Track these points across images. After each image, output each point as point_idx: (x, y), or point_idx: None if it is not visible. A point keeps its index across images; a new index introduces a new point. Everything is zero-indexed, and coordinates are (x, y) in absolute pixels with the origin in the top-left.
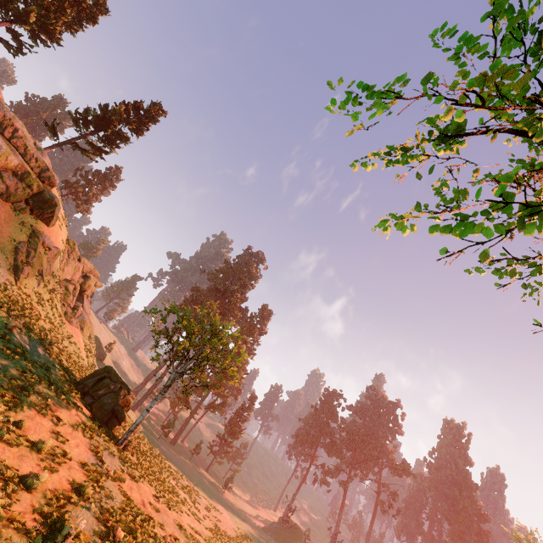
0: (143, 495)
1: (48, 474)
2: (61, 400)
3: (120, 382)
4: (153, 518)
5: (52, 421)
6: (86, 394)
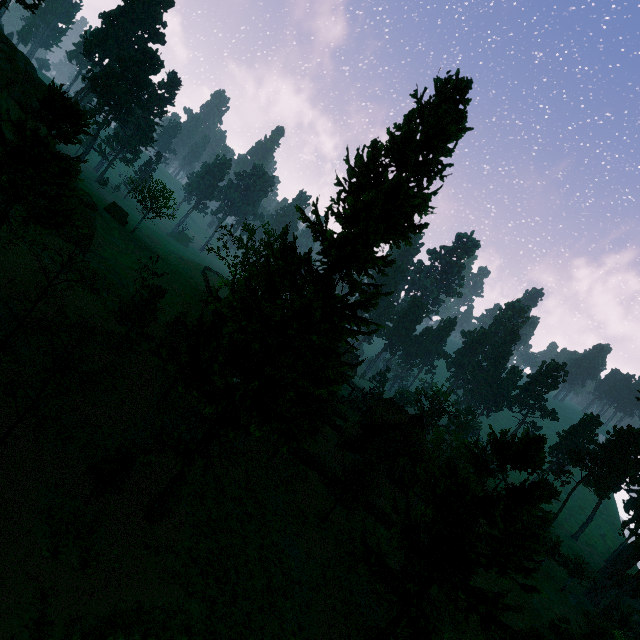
0: (147, 249)
1: (139, 253)
2: (117, 226)
3: (122, 209)
4: (154, 256)
5: (123, 236)
6: (114, 216)
